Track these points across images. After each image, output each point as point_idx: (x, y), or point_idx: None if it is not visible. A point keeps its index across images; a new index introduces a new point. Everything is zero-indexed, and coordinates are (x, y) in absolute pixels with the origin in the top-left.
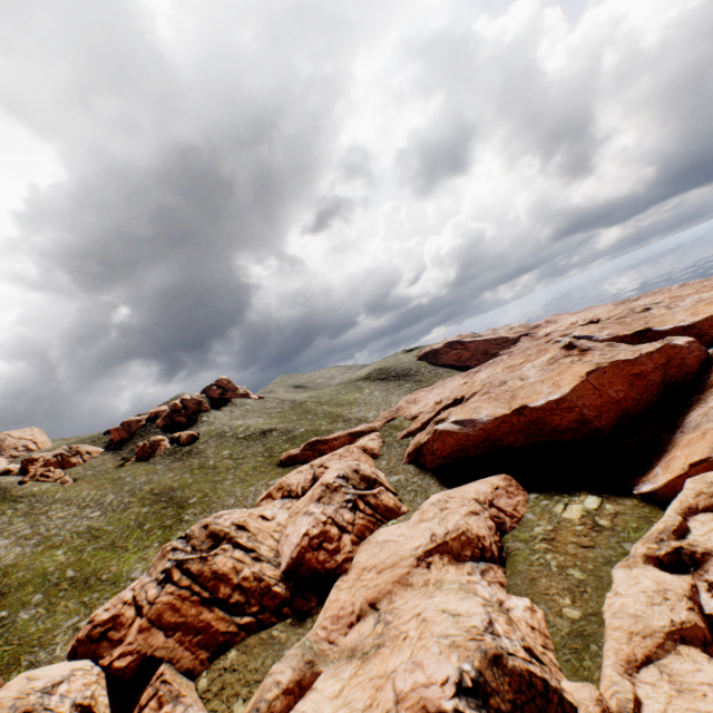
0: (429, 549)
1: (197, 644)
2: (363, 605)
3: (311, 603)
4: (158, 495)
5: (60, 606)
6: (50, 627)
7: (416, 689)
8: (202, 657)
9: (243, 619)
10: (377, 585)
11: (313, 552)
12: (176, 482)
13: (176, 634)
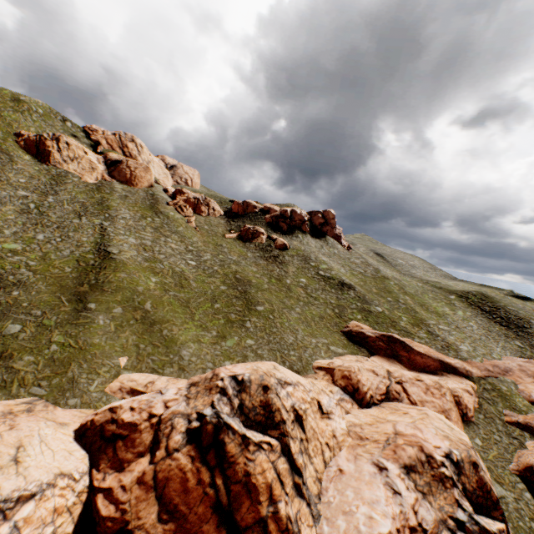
0: None
1: None
2: None
3: None
4: (238, 280)
5: (124, 334)
6: (106, 351)
7: None
8: None
9: None
10: None
11: None
12: (255, 279)
13: (168, 523)
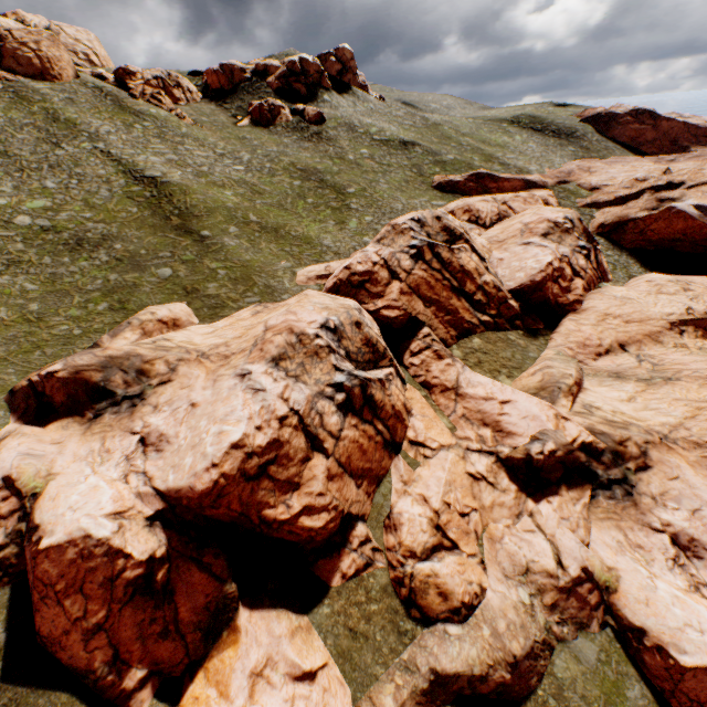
0: (685, 320)
1: (447, 323)
2: (613, 344)
3: (538, 326)
4: (304, 172)
5: (262, 246)
6: (264, 262)
7: None
8: (451, 334)
9: (483, 318)
10: (626, 332)
11: (551, 283)
12: (319, 166)
13: (431, 308)
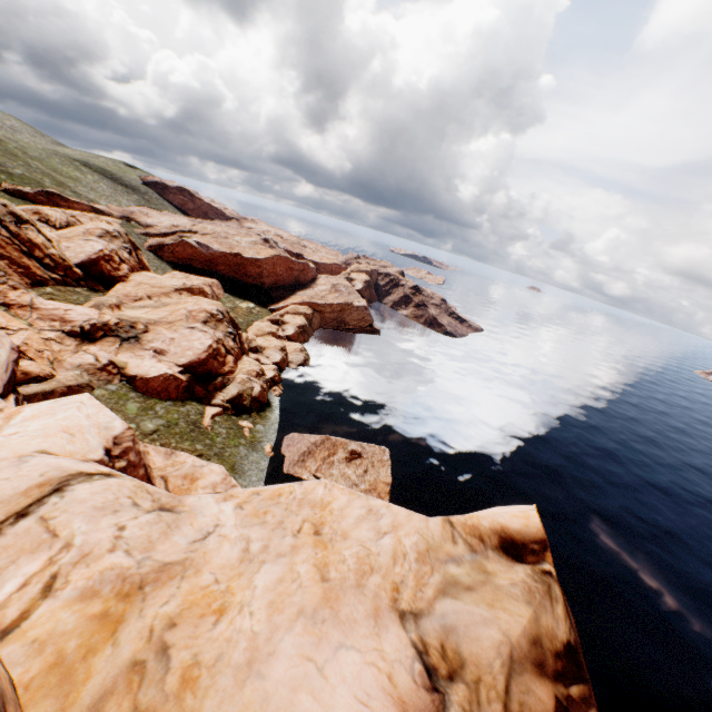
0: (183, 288)
1: (22, 274)
2: (145, 296)
3: (100, 287)
4: None
5: None
6: None
7: (202, 308)
8: (27, 282)
9: (54, 276)
10: (152, 291)
11: (106, 262)
12: None
13: (5, 261)
